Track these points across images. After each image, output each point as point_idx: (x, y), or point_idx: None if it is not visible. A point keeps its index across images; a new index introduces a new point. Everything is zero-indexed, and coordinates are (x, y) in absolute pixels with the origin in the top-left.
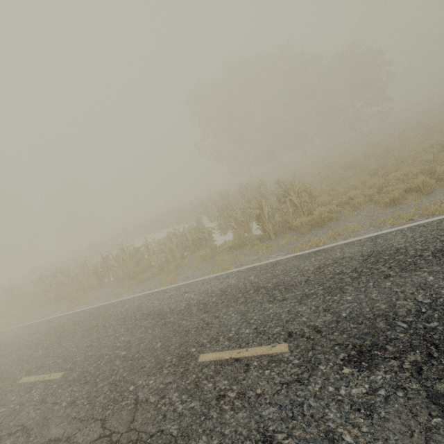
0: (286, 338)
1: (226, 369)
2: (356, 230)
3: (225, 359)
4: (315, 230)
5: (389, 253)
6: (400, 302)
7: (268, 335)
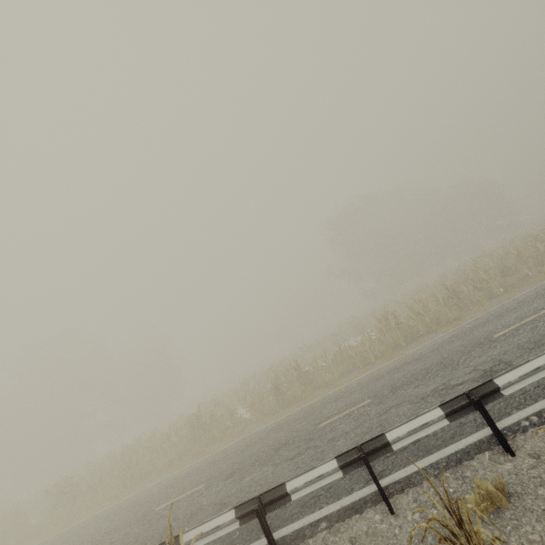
0: None
1: None
2: None
3: None
4: None
5: None
6: None
7: None
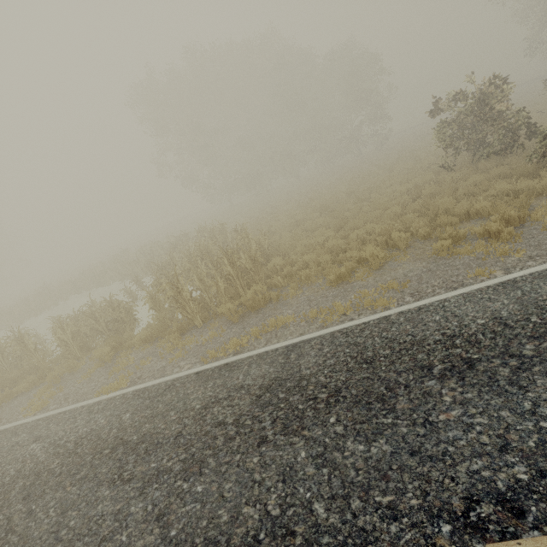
0: None
1: None
2: (286, 325)
3: None
4: (248, 318)
5: (289, 387)
6: (247, 511)
7: None
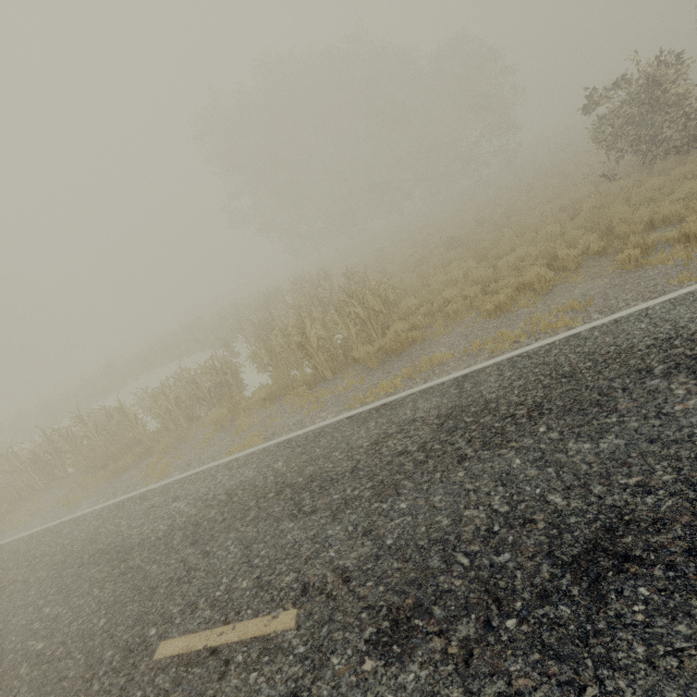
0: (298, 598)
1: (192, 674)
2: (444, 362)
3: (195, 652)
4: (390, 362)
5: (474, 411)
6: (469, 513)
7: (272, 592)
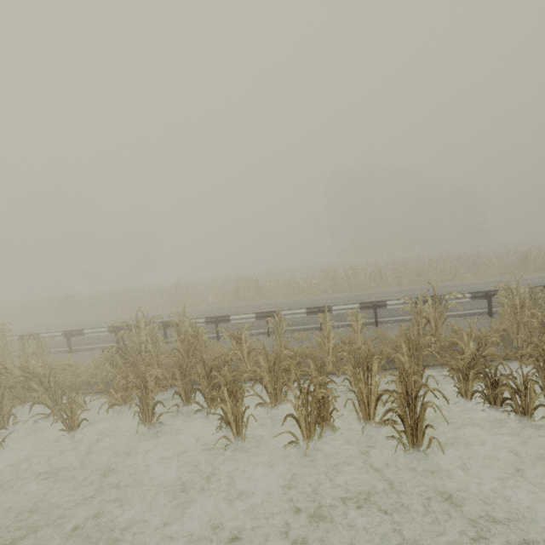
0: None
1: None
2: None
3: None
4: None
5: None
6: None
7: None
